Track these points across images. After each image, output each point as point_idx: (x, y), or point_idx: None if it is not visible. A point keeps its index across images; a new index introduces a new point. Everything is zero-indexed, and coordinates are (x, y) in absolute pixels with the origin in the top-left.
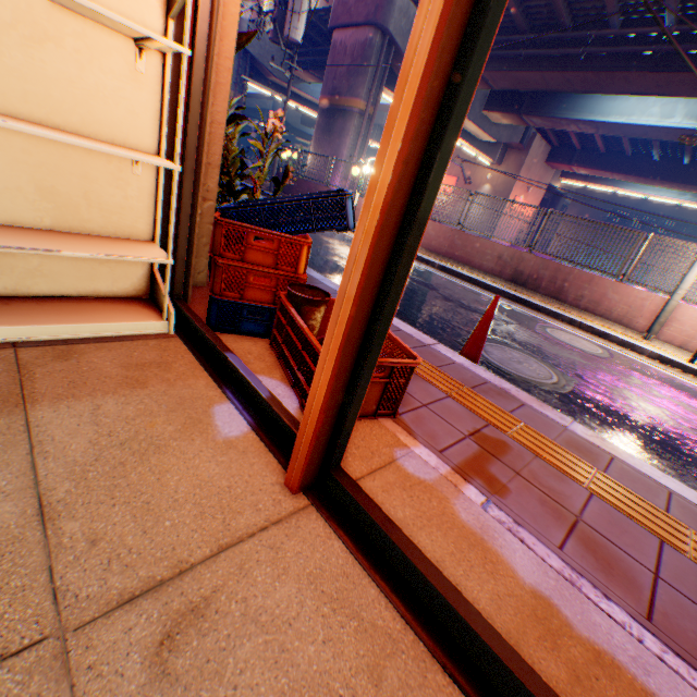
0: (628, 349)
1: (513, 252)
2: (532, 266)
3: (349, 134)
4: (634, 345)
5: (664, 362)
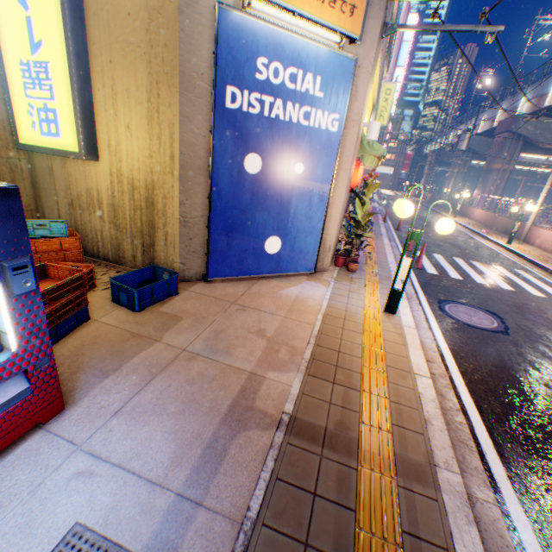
0: (490, 242)
1: (506, 220)
2: (509, 225)
3: (488, 180)
4: (491, 240)
5: (495, 243)
